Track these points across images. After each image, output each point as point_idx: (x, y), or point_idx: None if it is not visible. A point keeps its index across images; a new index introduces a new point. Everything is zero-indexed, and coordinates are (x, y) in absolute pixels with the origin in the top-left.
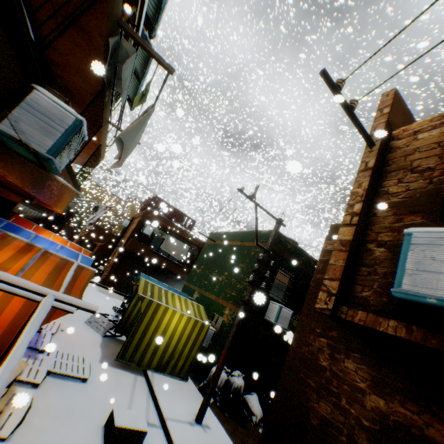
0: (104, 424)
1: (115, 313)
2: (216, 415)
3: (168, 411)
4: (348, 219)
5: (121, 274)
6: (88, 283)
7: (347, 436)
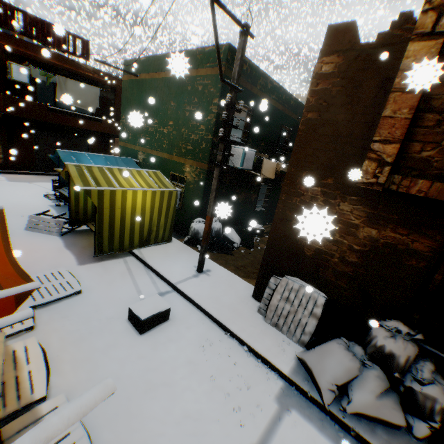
0: (128, 320)
1: (53, 202)
2: (209, 258)
3: (173, 278)
4: (429, 23)
5: (23, 151)
6: (6, 234)
7: (339, 259)
